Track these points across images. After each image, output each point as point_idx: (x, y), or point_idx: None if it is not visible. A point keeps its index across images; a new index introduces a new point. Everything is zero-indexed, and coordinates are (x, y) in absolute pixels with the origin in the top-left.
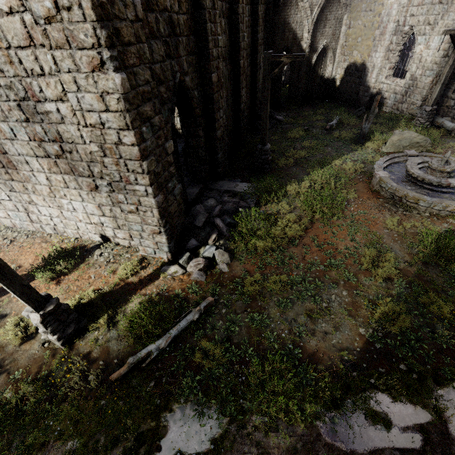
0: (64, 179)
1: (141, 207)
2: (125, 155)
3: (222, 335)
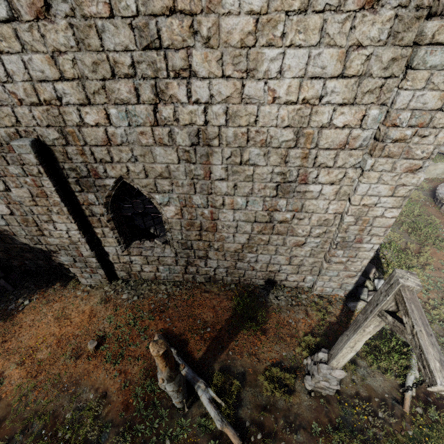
0: (270, 238)
1: (354, 259)
2: (377, 224)
3: None
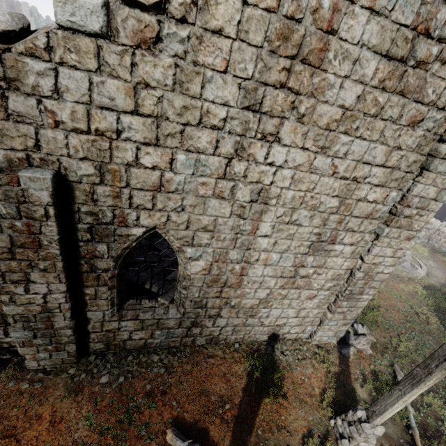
0: (288, 292)
1: (352, 309)
2: (377, 278)
3: None
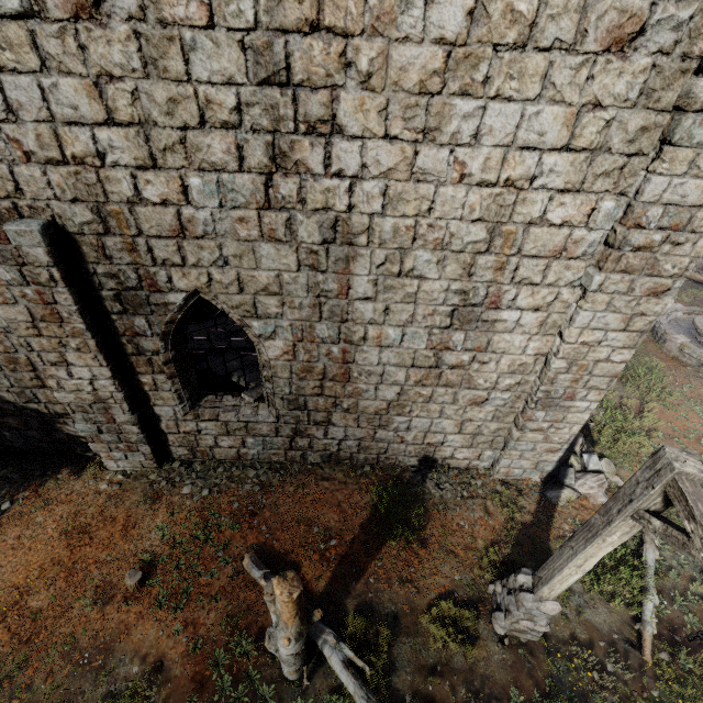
0: (433, 393)
1: (560, 424)
2: (599, 372)
3: (695, 570)
